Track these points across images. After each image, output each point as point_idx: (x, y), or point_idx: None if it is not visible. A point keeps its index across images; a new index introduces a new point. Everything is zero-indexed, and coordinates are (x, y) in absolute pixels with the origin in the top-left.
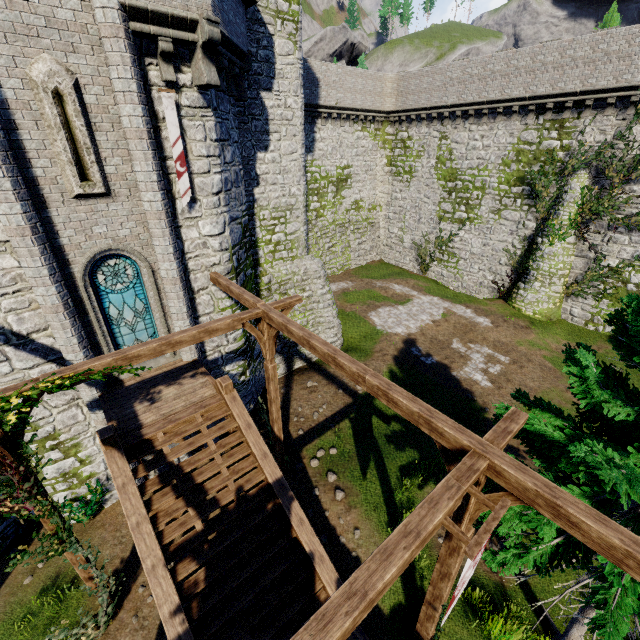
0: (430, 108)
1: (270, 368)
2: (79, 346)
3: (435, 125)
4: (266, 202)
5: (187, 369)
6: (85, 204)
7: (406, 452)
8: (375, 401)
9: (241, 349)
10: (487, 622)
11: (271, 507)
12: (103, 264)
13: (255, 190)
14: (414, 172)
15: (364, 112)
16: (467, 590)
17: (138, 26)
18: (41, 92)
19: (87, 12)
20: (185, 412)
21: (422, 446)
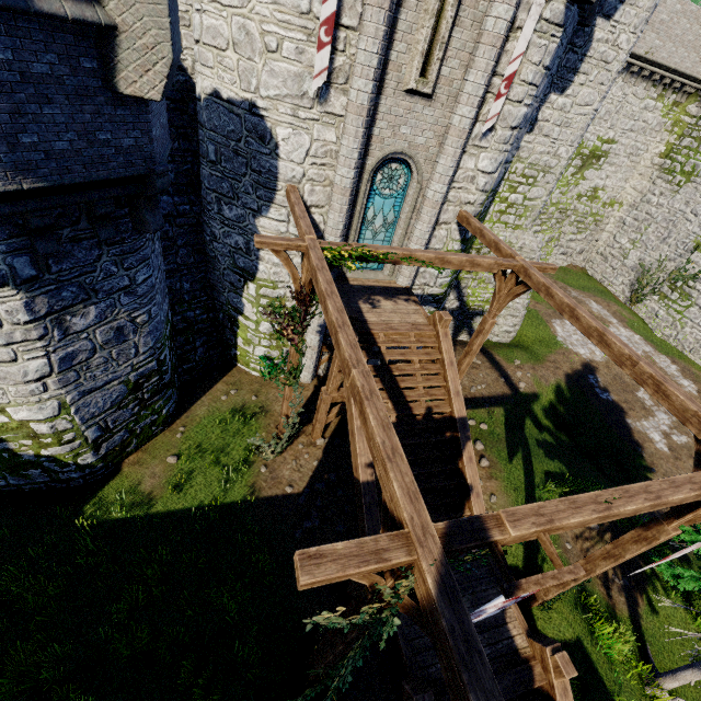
0: None
1: (489, 322)
2: (341, 233)
3: None
4: (527, 154)
5: (401, 292)
6: (408, 100)
7: (555, 463)
8: (533, 405)
9: (439, 296)
10: (594, 623)
11: (449, 436)
12: (387, 165)
13: (524, 136)
14: (695, 176)
15: (674, 74)
16: (581, 592)
17: None
18: None
19: None
20: (403, 327)
21: (571, 466)
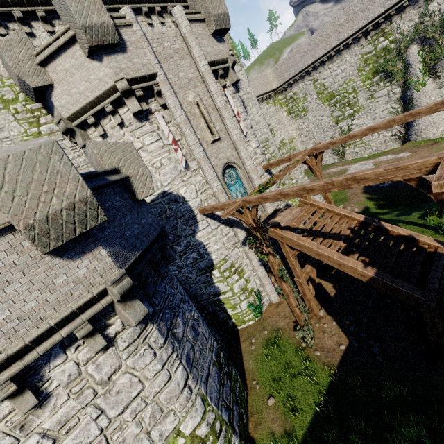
0: (299, 72)
1: None
2: None
3: (307, 78)
4: None
5: (275, 212)
6: (214, 146)
7: (415, 213)
8: (371, 211)
9: (286, 207)
10: None
11: (371, 229)
12: (224, 173)
13: None
14: (306, 108)
15: (264, 95)
16: None
17: (213, 68)
18: (193, 105)
19: (196, 72)
20: (296, 214)
21: (422, 209)
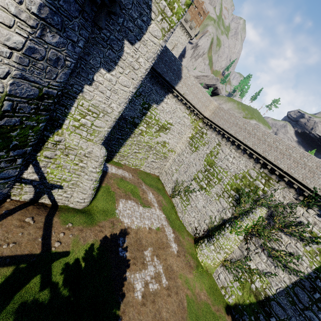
0: (221, 128)
1: None
2: None
3: (219, 137)
4: (90, 98)
5: None
6: None
7: None
8: (56, 262)
9: None
10: None
11: None
12: None
13: (86, 86)
14: (198, 149)
15: (194, 108)
16: None
17: None
18: None
19: None
20: None
21: None
